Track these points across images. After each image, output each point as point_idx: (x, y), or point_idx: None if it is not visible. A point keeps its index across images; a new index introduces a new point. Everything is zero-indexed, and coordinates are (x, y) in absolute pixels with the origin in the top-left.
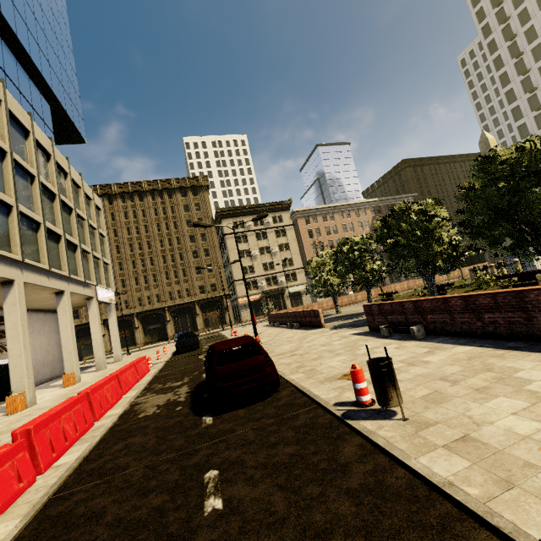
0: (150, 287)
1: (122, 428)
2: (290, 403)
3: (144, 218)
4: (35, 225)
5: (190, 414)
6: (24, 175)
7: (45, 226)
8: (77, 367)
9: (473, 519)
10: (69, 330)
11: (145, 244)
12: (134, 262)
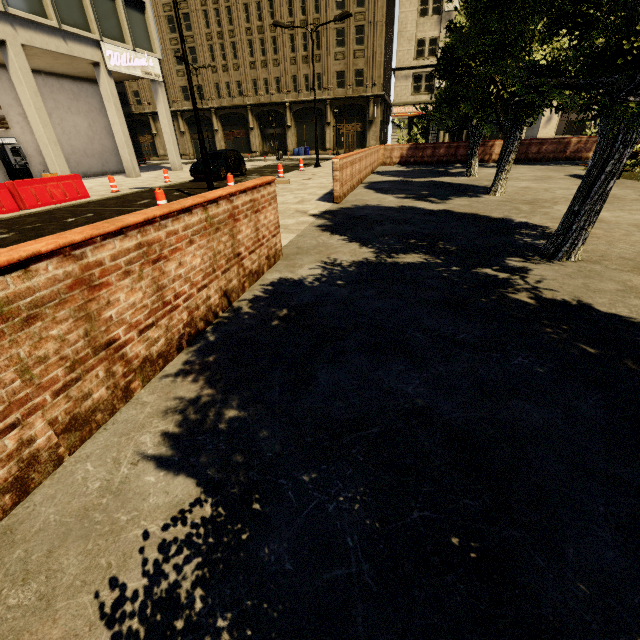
0: (267, 63)
1: None
2: None
3: None
4: None
5: None
6: None
7: None
8: (62, 167)
9: None
10: (34, 111)
11: None
12: (248, 9)
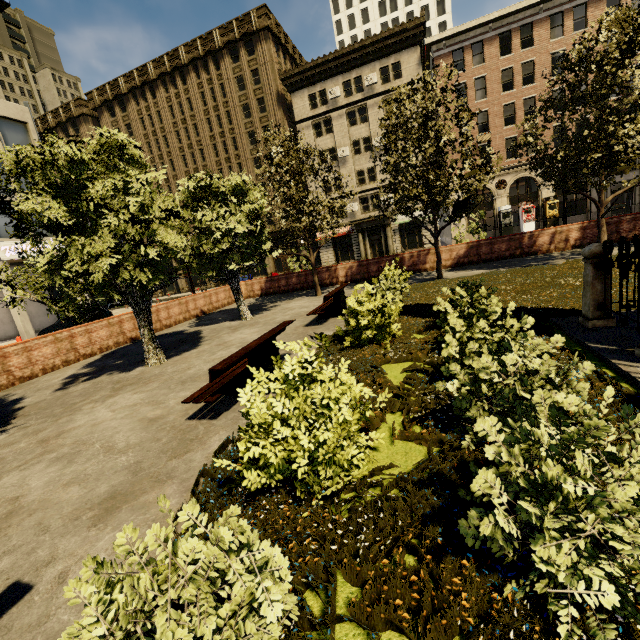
0: None
1: None
2: None
3: (191, 113)
4: None
5: None
6: None
7: None
8: None
9: None
10: None
11: (198, 155)
12: None
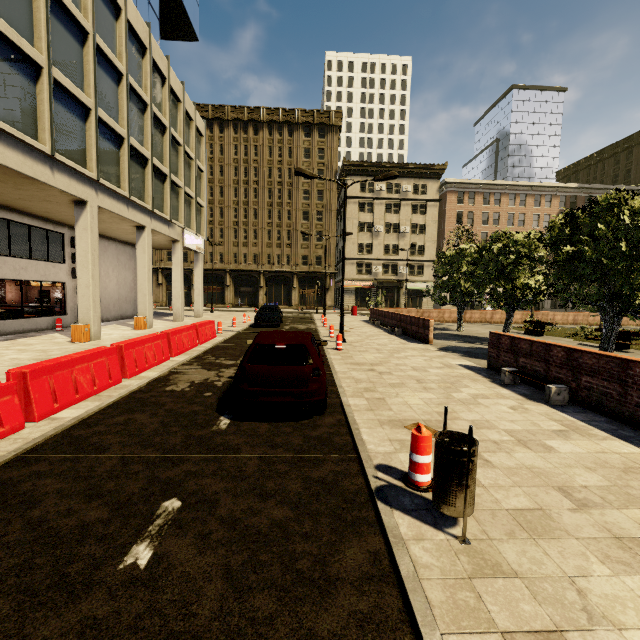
0: (248, 244)
1: (140, 397)
2: (325, 438)
3: (255, 158)
4: (119, 139)
5: (212, 407)
6: (110, 70)
7: (129, 142)
8: (150, 312)
9: None
10: (146, 271)
11: (252, 191)
12: (237, 211)
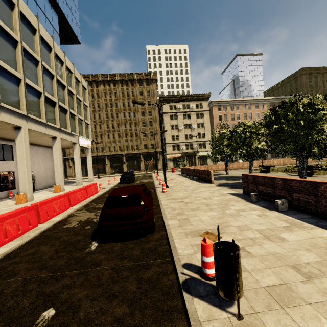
0: (115, 141)
1: (47, 234)
2: (153, 249)
3: (115, 98)
4: (39, 94)
5: (89, 236)
6: (31, 59)
7: (44, 95)
8: (62, 182)
9: None
10: (59, 160)
11: (115, 115)
12: (108, 125)
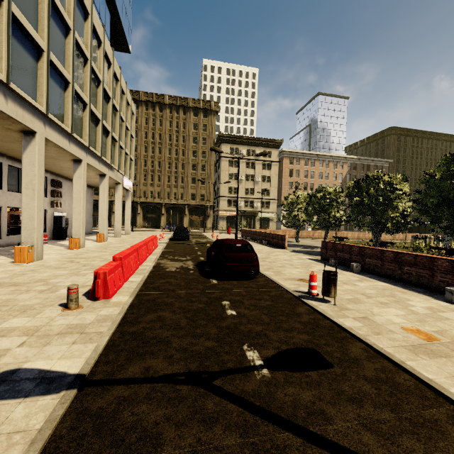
0: (154, 185)
1: (159, 273)
2: (265, 285)
3: (160, 127)
4: (96, 121)
5: (201, 276)
6: (94, 79)
7: (102, 123)
8: (106, 230)
9: (357, 339)
10: (105, 203)
11: (157, 149)
12: (146, 162)
